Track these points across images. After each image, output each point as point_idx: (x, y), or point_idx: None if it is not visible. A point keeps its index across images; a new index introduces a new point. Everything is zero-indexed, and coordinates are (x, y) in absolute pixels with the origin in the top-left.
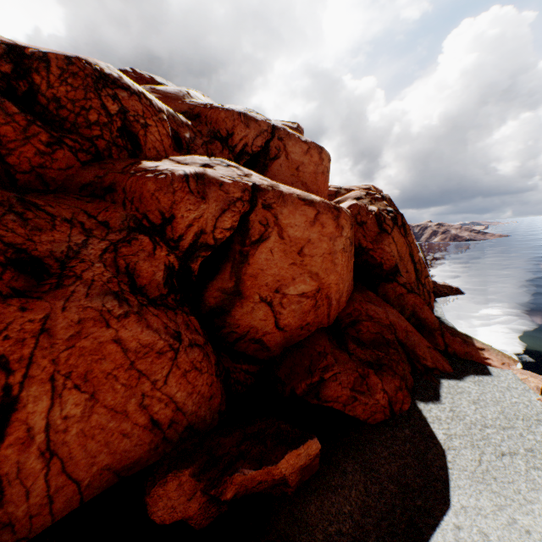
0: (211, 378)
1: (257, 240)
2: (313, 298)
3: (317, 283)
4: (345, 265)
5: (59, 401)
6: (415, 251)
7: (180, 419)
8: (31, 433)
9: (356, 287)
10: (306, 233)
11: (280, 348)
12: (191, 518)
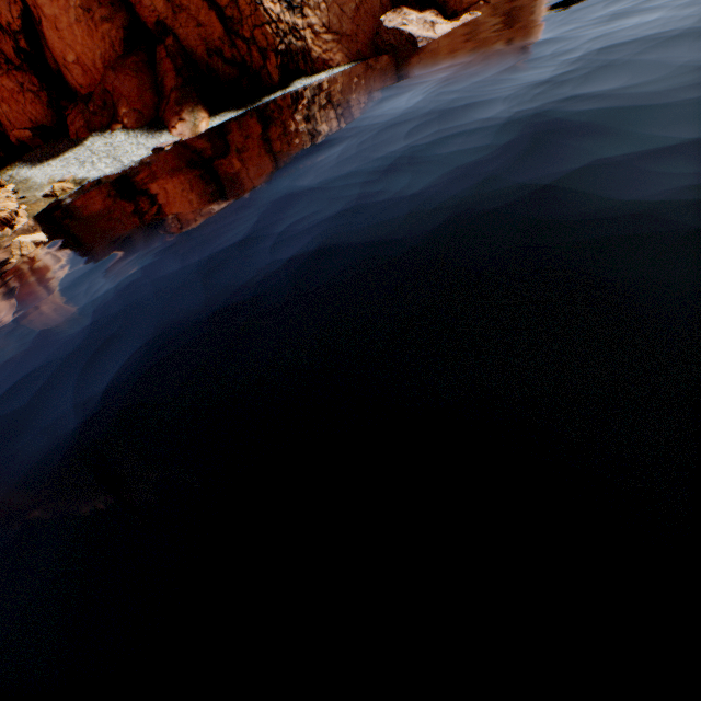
0: (44, 109)
1: (41, 22)
2: (80, 66)
3: (76, 54)
4: (86, 36)
5: (3, 106)
6: None
7: (40, 123)
8: (3, 114)
9: (129, 53)
10: (53, 10)
11: None
12: (16, 143)
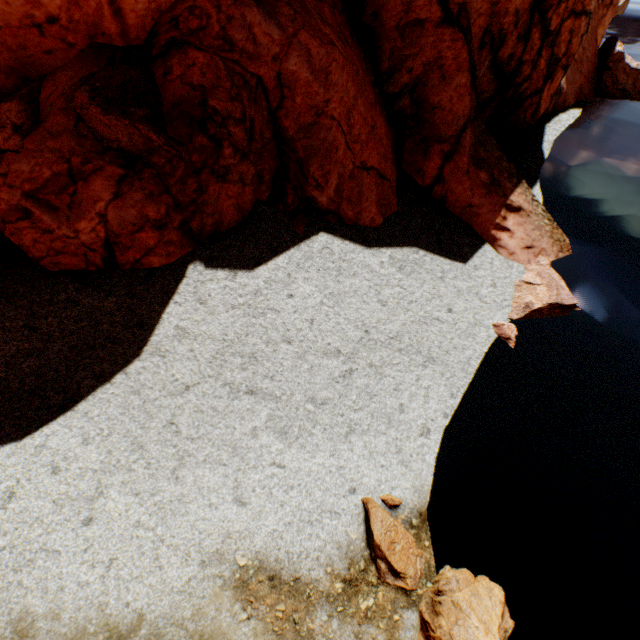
0: None
1: None
2: None
3: None
4: None
5: None
6: None
7: None
8: None
9: None
10: None
11: (7, 75)
12: None
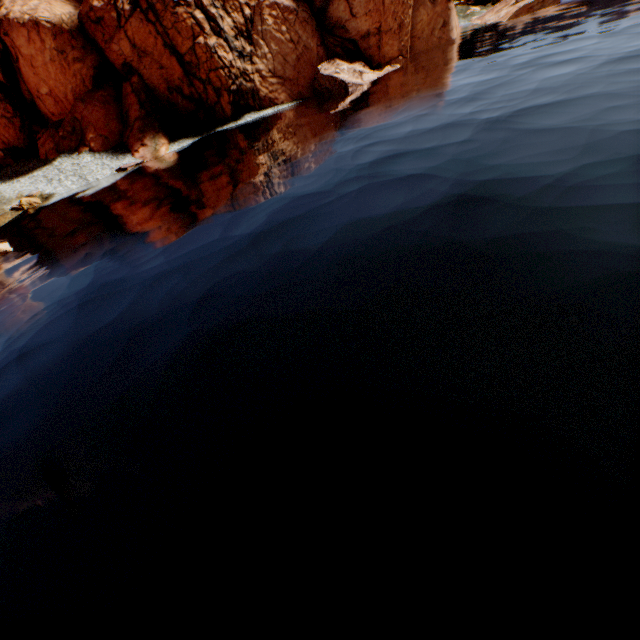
0: (17, 132)
1: (18, 60)
2: (53, 97)
3: (49, 87)
4: (59, 73)
5: None
6: (180, 39)
7: (12, 144)
8: None
9: (98, 88)
10: (30, 51)
11: None
12: None
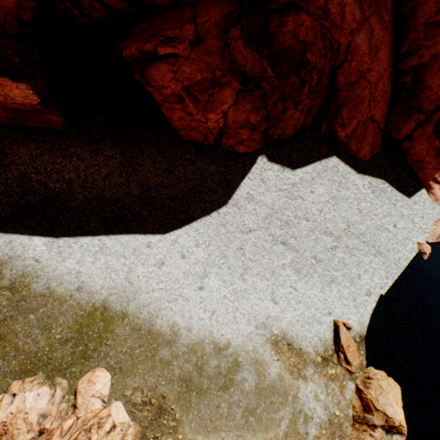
0: None
1: None
2: None
3: None
4: None
5: None
6: None
7: None
8: None
9: None
10: None
11: None
12: None
